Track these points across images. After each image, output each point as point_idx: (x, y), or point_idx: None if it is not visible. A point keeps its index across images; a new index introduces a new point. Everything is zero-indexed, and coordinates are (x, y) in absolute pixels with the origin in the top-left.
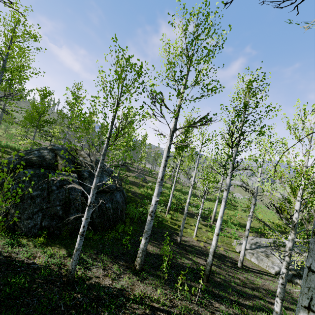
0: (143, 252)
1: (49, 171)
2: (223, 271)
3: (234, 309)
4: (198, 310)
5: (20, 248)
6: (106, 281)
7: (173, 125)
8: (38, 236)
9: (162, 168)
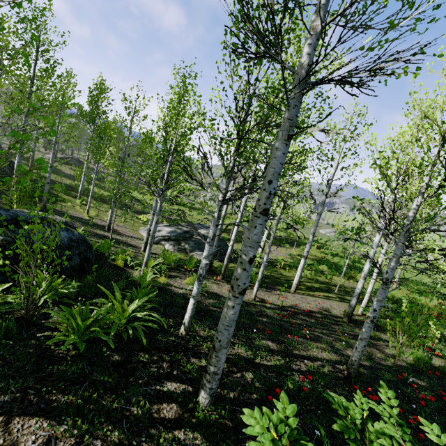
0: None
1: None
2: None
3: None
4: None
5: None
6: None
7: None
8: None
9: None
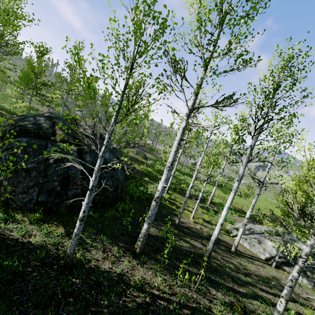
0: (145, 237)
1: (46, 141)
2: (218, 255)
3: (230, 296)
4: (196, 298)
5: (15, 224)
6: (105, 265)
7: (191, 102)
8: (34, 212)
9: (173, 151)
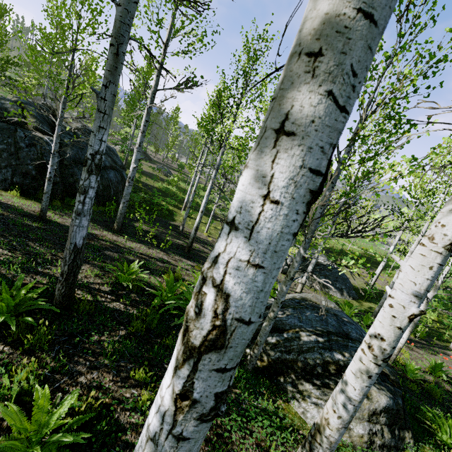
0: (121, 215)
1: (15, 127)
2: None
3: (200, 265)
4: (162, 257)
5: None
6: None
7: (153, 84)
8: (11, 191)
9: (140, 133)
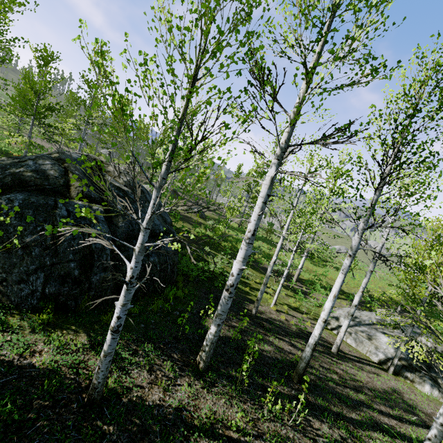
0: (213, 345)
1: (55, 198)
2: (315, 361)
3: (340, 430)
4: (293, 438)
5: (7, 334)
6: (154, 395)
7: (284, 137)
8: (39, 311)
9: (256, 214)
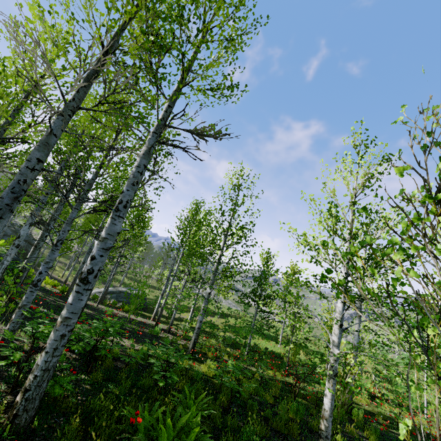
0: None
1: None
2: None
3: None
4: None
5: None
6: None
7: None
8: None
9: None
